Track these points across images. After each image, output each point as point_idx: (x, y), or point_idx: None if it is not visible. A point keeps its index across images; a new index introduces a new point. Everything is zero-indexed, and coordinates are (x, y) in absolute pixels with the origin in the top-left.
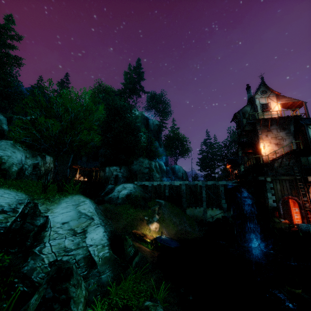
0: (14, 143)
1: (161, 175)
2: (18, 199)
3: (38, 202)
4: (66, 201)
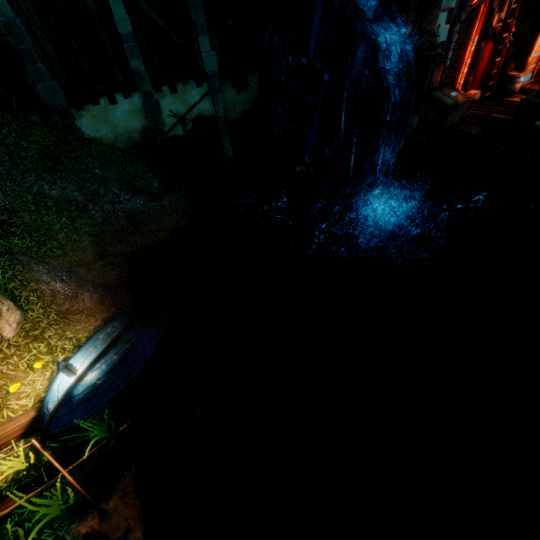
0: None
1: None
2: None
3: None
4: None
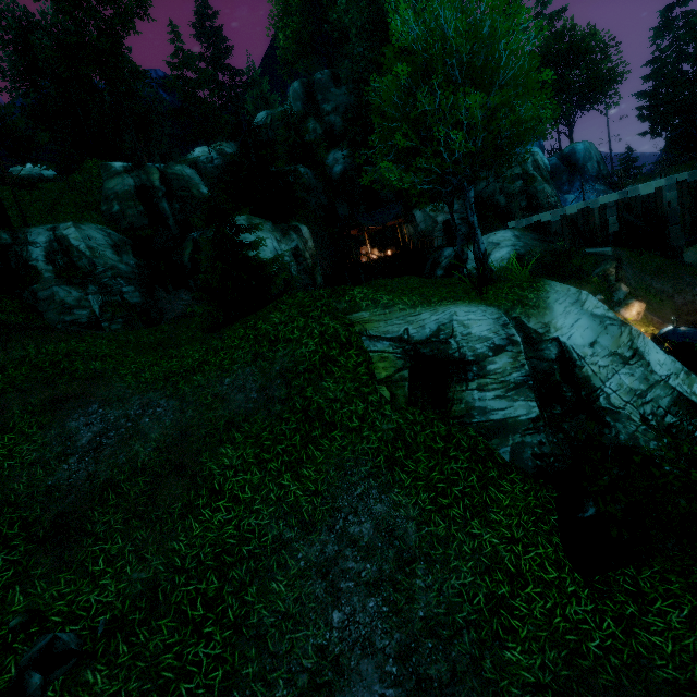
0: (247, 218)
1: (552, 186)
2: (492, 319)
3: (518, 315)
4: (555, 299)
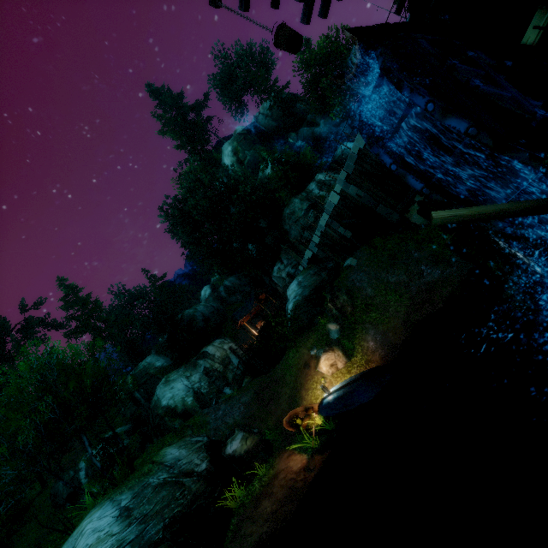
0: (165, 379)
1: None
2: None
3: None
4: None
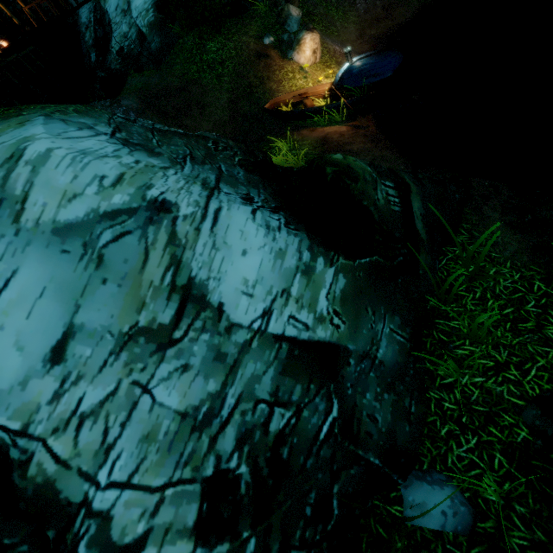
0: None
1: None
2: None
3: None
4: None
